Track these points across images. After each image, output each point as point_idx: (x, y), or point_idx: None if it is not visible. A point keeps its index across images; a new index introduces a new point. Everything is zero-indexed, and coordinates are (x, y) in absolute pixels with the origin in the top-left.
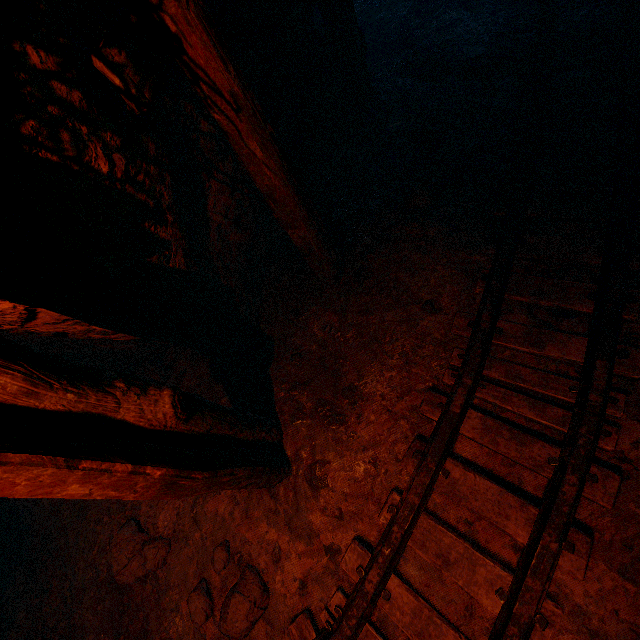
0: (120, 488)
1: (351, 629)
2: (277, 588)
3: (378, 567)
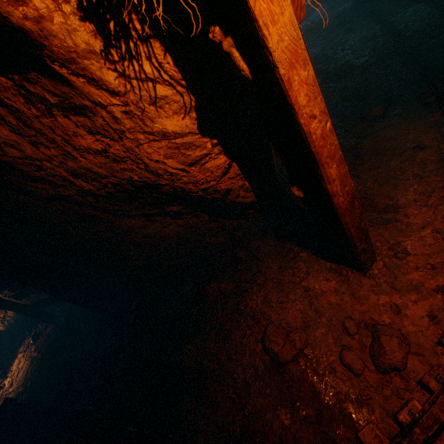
0: (341, 185)
1: None
2: (409, 331)
3: None
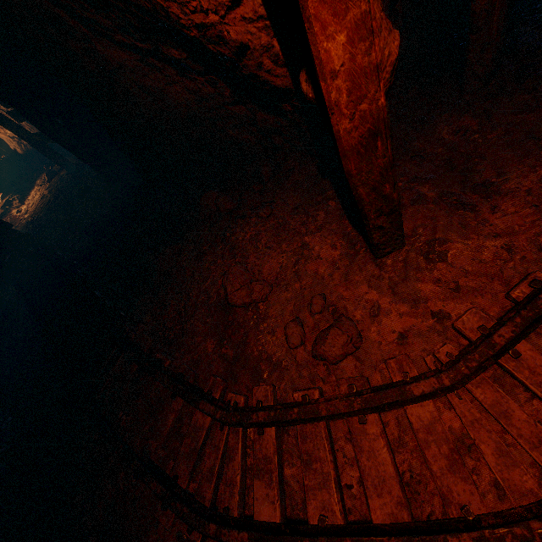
0: (352, 93)
1: (469, 369)
2: (370, 337)
3: (513, 326)
